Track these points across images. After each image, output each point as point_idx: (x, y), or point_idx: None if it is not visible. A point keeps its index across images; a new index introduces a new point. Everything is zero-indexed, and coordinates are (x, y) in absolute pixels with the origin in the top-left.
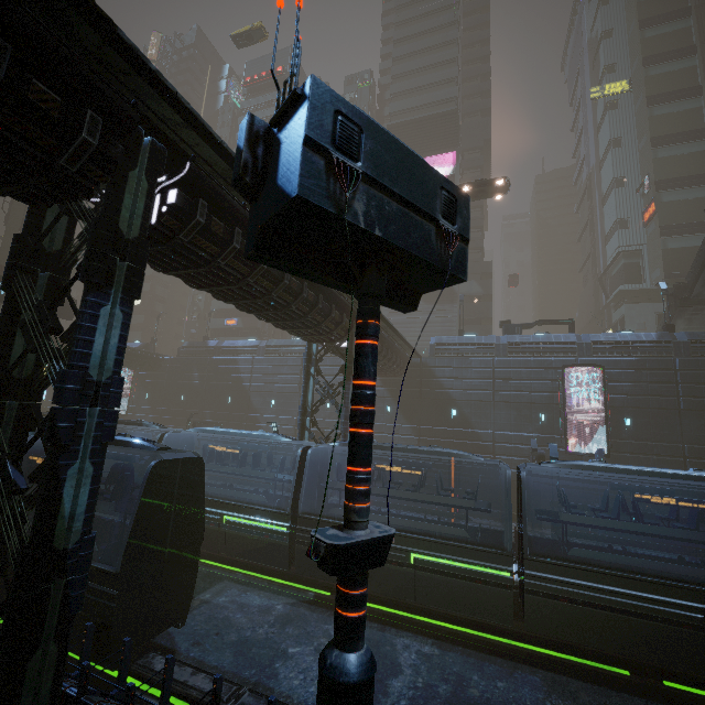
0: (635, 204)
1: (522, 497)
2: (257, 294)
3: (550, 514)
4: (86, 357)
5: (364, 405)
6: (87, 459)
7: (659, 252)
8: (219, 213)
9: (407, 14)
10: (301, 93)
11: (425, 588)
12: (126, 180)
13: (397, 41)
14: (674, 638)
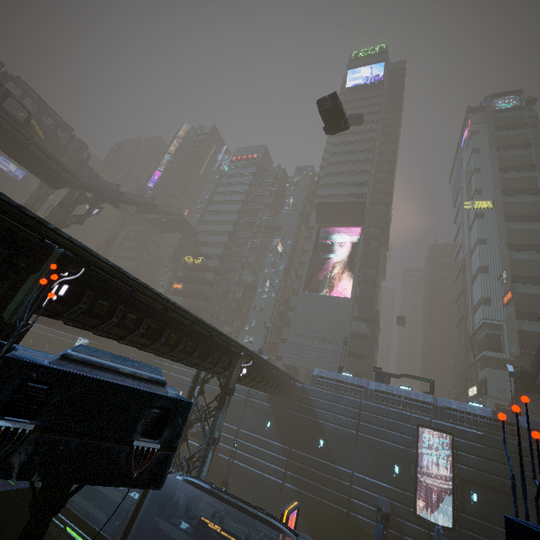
0: (496, 288)
1: None
2: (138, 345)
3: None
4: None
5: None
6: None
7: (515, 331)
8: (108, 296)
9: (341, 140)
10: None
11: None
12: (25, 281)
13: (332, 153)
14: None
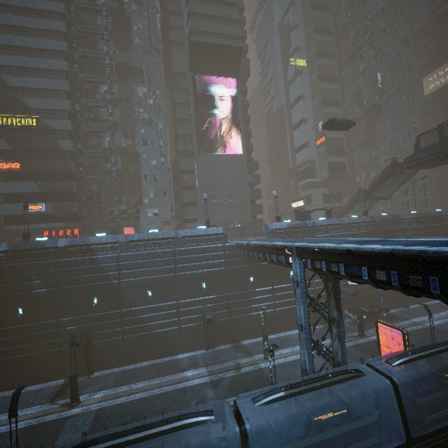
0: (312, 134)
1: None
2: None
3: None
4: None
5: None
6: None
7: (327, 163)
8: None
9: None
10: None
11: None
12: None
13: None
14: None
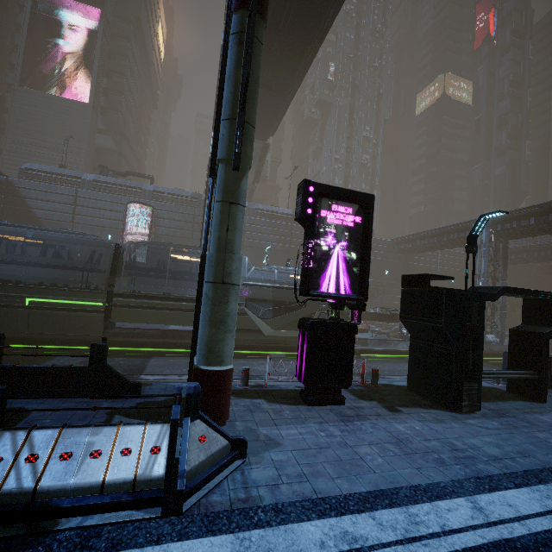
0: None
1: None
2: None
3: None
4: None
5: None
6: None
7: None
8: None
9: None
10: None
11: None
12: None
13: None
14: (2, 315)
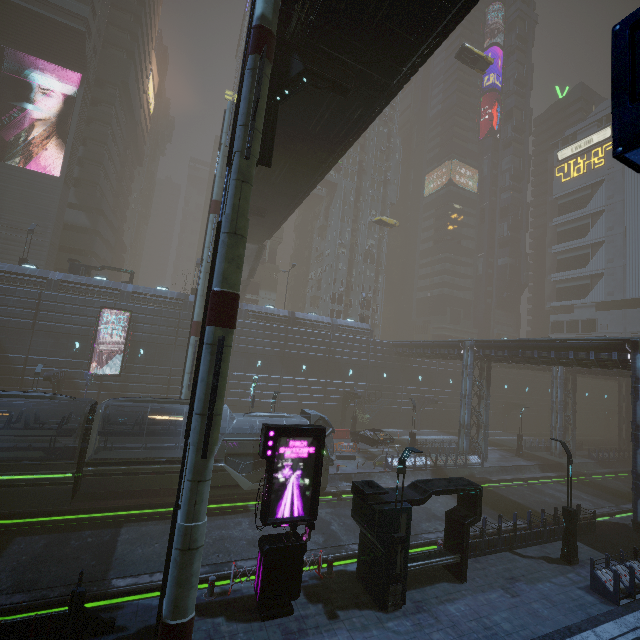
0: None
1: None
2: None
3: None
4: None
5: None
6: None
7: None
8: None
9: None
10: None
11: None
12: None
13: None
14: None
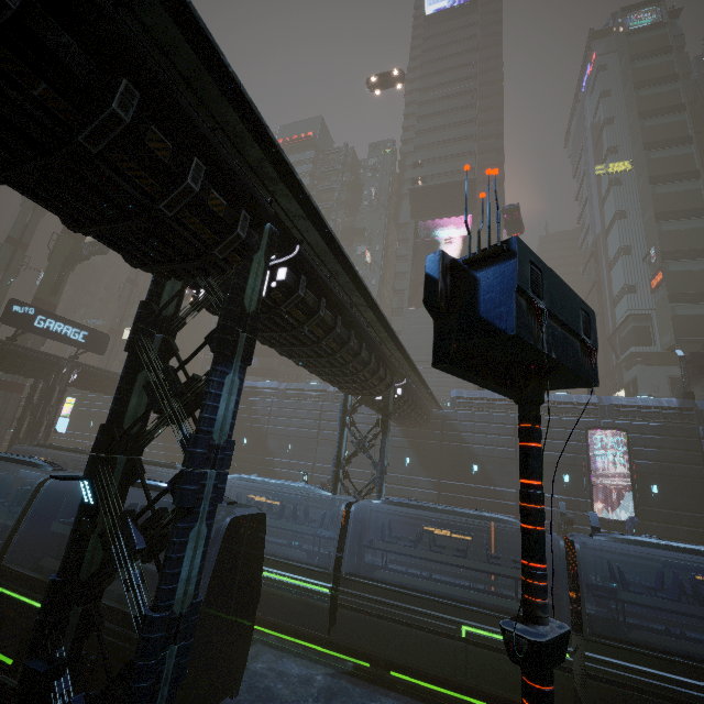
0: (642, 271)
1: (578, 571)
2: (323, 354)
3: (603, 590)
4: (212, 422)
5: (538, 504)
6: (204, 521)
7: (668, 318)
8: (311, 285)
9: (429, 96)
10: (505, 248)
11: (478, 666)
12: (251, 261)
13: (419, 117)
14: None
